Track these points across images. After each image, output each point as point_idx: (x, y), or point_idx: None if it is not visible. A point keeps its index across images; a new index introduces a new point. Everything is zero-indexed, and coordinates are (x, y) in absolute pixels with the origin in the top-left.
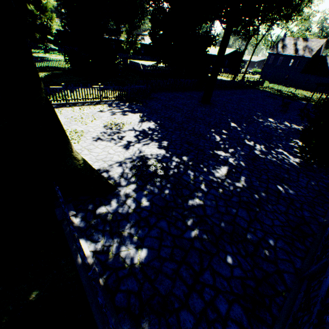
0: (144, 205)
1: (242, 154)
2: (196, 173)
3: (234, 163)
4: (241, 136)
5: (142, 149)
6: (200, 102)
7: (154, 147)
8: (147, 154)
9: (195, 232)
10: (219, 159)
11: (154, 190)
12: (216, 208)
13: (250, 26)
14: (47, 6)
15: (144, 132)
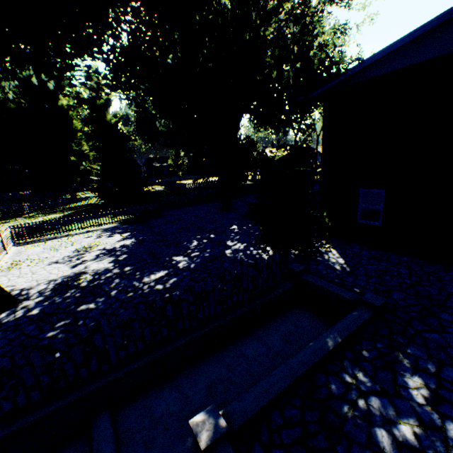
0: (31, 314)
1: (205, 256)
2: (123, 280)
3: (182, 266)
4: (228, 238)
5: (90, 265)
6: (220, 209)
7: (107, 262)
8: (90, 269)
9: (54, 332)
10: (168, 264)
11: (58, 300)
12: (104, 310)
13: (291, 123)
14: (89, 154)
15: (112, 249)
